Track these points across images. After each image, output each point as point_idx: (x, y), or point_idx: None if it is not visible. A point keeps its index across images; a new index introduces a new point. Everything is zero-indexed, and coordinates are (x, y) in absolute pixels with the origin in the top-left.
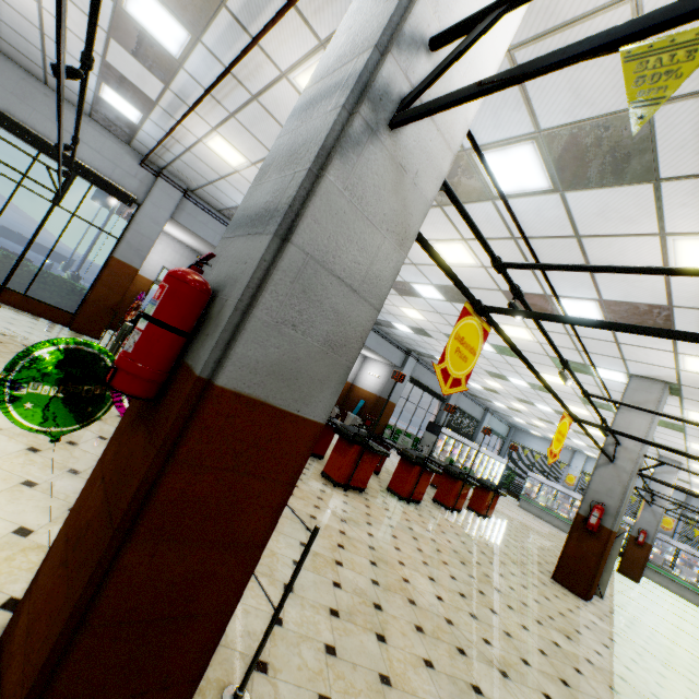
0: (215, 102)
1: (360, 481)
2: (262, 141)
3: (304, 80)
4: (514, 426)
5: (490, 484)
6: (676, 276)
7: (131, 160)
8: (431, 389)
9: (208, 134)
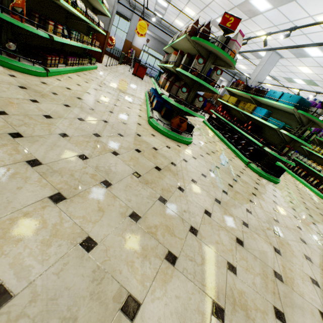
0: None
1: None
2: None
3: None
4: None
5: None
6: (215, 0)
7: (128, 6)
8: None
9: None
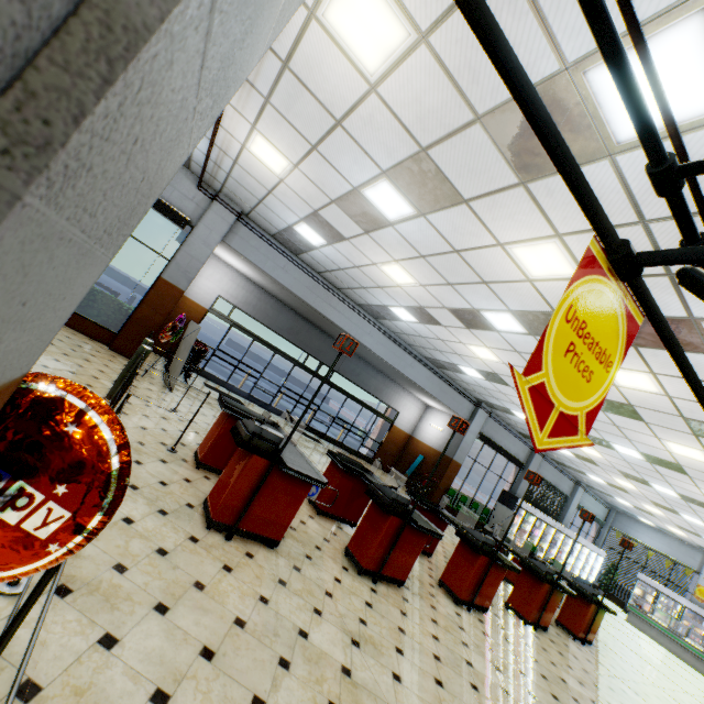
0: (249, 86)
1: (398, 569)
2: (300, 130)
3: (335, 12)
4: (615, 508)
5: (592, 593)
6: None
7: (190, 183)
8: (506, 450)
9: (249, 136)
